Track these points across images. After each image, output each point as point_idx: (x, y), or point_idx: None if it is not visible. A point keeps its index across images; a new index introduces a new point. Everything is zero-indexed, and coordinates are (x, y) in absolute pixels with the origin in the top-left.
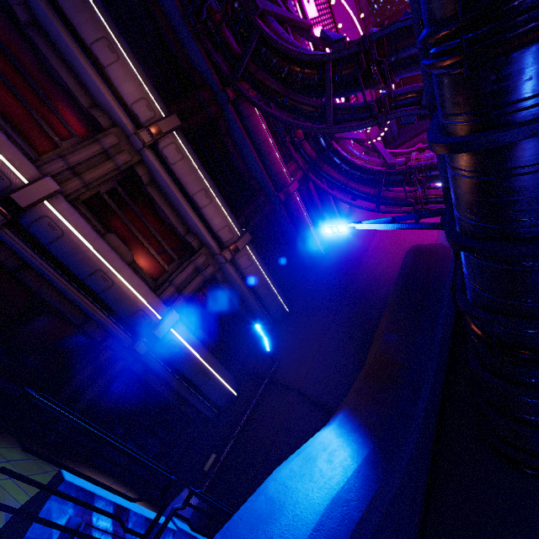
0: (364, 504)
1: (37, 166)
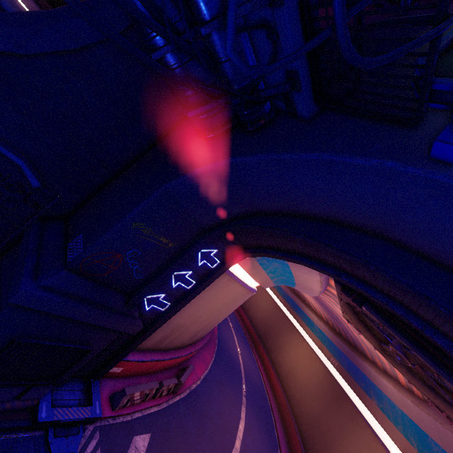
0: None
1: None
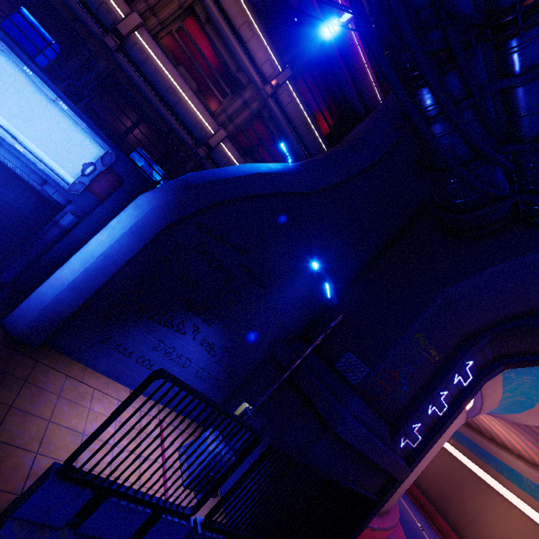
0: (269, 171)
1: (130, 8)
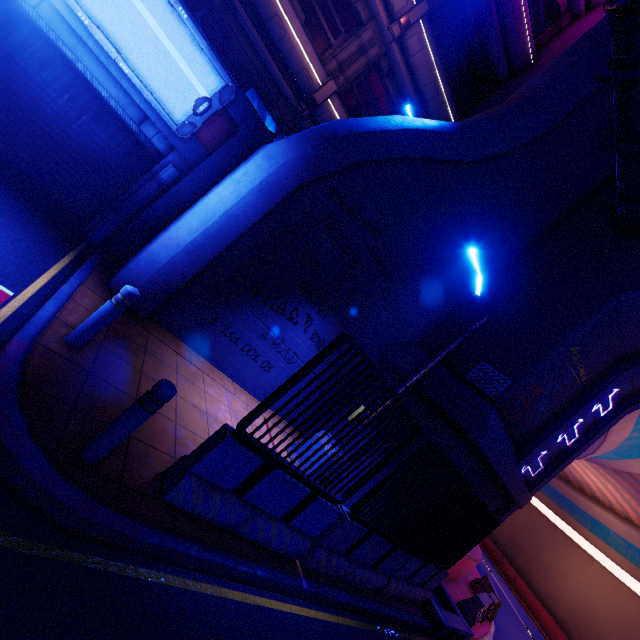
0: (424, 128)
1: None
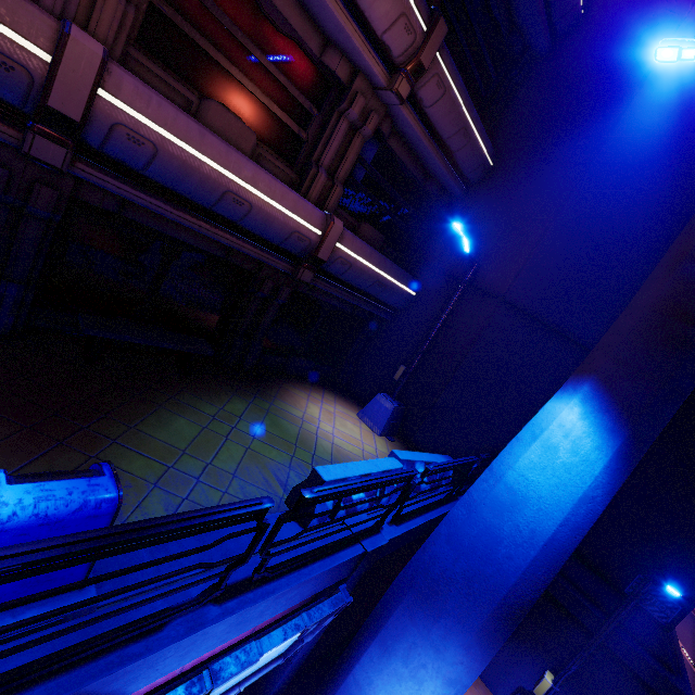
0: (609, 497)
1: None
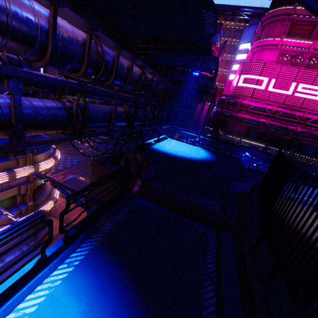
0: None
1: None
